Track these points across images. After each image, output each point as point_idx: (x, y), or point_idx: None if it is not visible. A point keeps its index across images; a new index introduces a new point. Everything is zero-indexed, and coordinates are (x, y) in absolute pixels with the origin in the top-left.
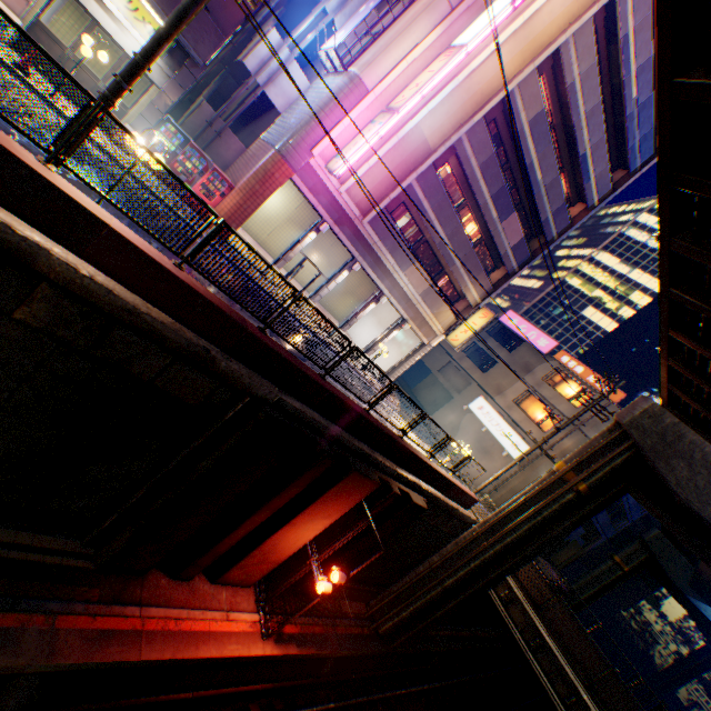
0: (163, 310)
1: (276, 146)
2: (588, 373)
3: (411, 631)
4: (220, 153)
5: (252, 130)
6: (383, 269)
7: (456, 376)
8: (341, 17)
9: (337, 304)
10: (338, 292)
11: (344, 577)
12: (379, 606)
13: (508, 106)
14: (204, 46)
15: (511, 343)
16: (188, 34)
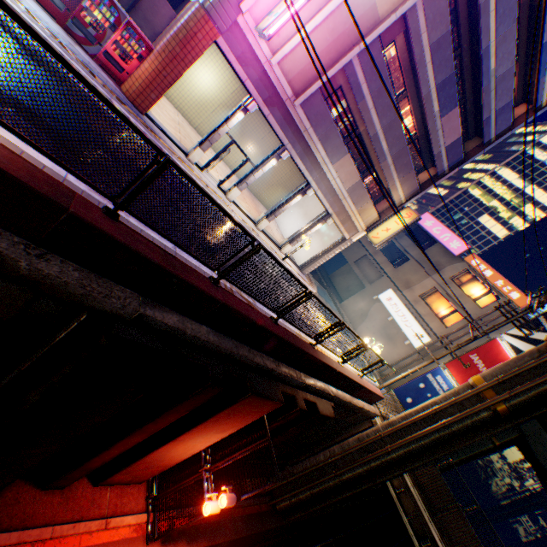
0: None
1: None
2: (496, 278)
3: (306, 511)
4: (148, 18)
5: None
6: (313, 160)
7: (369, 268)
8: None
9: (267, 195)
10: (269, 184)
11: (234, 500)
12: (278, 484)
13: None
14: None
15: (424, 243)
16: None
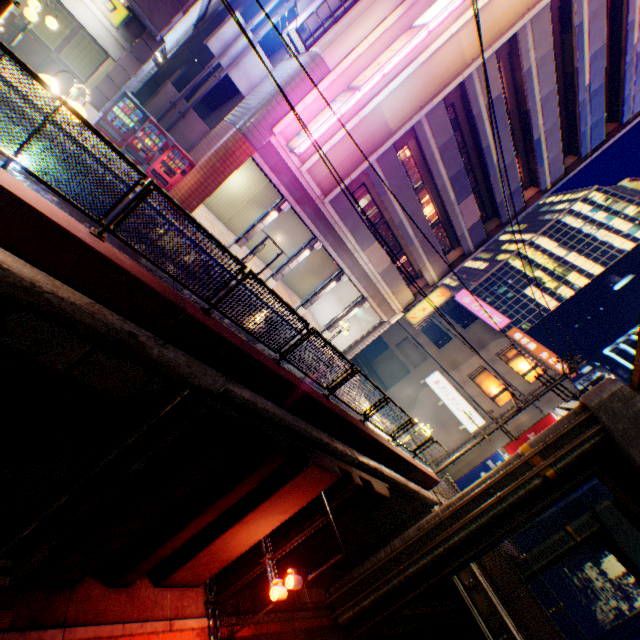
0: (78, 288)
1: (237, 124)
2: (540, 350)
3: (372, 621)
4: (184, 134)
5: (218, 114)
6: (344, 248)
7: (412, 351)
8: (303, 3)
9: (299, 283)
10: (300, 271)
11: (301, 581)
12: (339, 593)
13: (483, 64)
14: (160, 16)
15: (465, 320)
16: (142, 3)
